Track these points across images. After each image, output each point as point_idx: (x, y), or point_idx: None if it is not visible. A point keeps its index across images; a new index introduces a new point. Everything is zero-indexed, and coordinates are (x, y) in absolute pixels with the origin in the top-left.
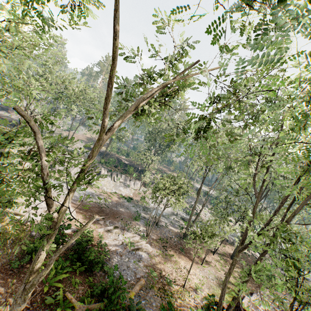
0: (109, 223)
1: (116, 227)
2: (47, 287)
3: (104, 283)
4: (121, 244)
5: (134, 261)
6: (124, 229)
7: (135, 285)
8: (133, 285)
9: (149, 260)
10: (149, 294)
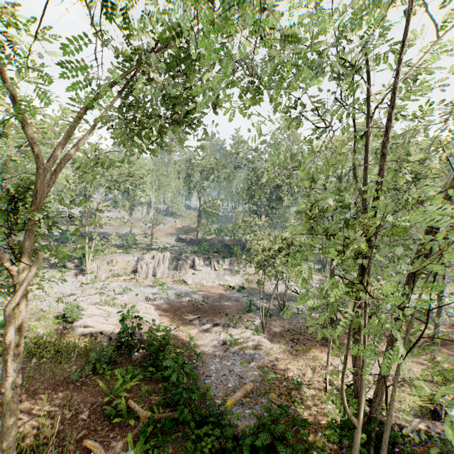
0: (206, 322)
1: (217, 325)
2: (109, 398)
3: (183, 388)
4: (222, 345)
5: (241, 363)
6: (228, 326)
7: (237, 391)
8: (235, 392)
9: (266, 359)
10: (261, 402)
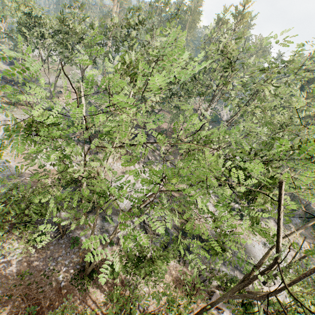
0: None
1: None
2: None
3: None
4: None
5: None
6: None
7: None
8: None
9: None
10: None
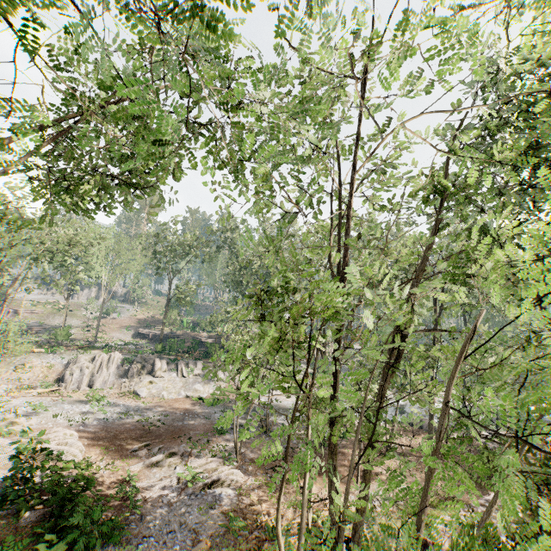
0: (158, 451)
1: (173, 454)
2: None
3: None
4: (176, 484)
5: (199, 510)
6: (189, 455)
7: None
8: None
9: (236, 499)
10: None
